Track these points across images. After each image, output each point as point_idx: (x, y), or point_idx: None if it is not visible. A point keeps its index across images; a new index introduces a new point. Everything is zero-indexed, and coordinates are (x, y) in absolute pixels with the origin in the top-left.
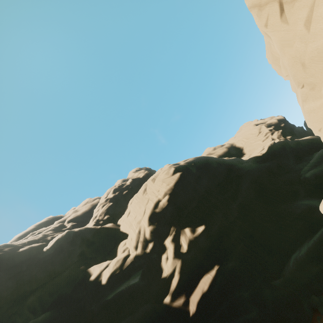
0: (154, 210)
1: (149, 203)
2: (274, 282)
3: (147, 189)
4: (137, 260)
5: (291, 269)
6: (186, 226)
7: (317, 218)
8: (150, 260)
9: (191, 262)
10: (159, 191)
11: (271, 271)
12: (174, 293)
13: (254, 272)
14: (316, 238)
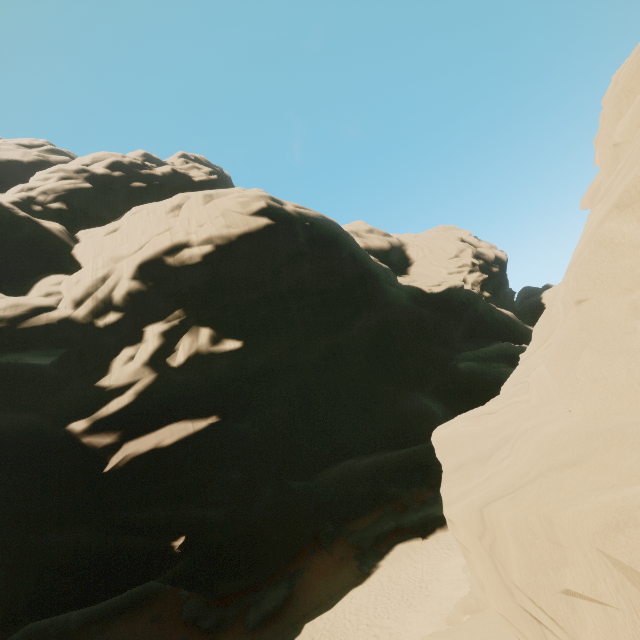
0: (164, 256)
1: (163, 235)
2: (292, 481)
3: (184, 207)
4: (65, 328)
5: (331, 476)
6: (209, 324)
7: (420, 431)
8: (97, 342)
9: (175, 388)
10: (202, 226)
11: (298, 466)
12: (102, 423)
13: (272, 456)
14: (396, 454)
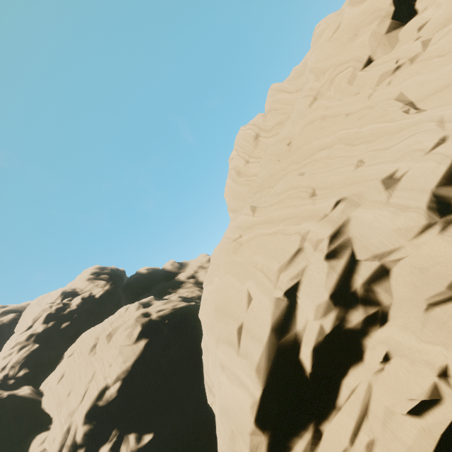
0: (97, 402)
1: (92, 385)
2: None
3: (97, 348)
4: None
5: None
6: (132, 430)
7: None
8: None
9: None
10: (111, 365)
11: None
12: None
13: None
14: None
